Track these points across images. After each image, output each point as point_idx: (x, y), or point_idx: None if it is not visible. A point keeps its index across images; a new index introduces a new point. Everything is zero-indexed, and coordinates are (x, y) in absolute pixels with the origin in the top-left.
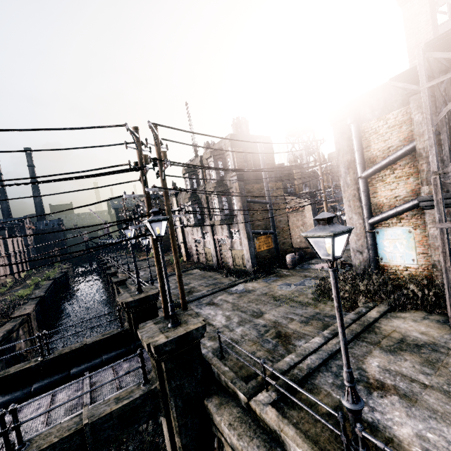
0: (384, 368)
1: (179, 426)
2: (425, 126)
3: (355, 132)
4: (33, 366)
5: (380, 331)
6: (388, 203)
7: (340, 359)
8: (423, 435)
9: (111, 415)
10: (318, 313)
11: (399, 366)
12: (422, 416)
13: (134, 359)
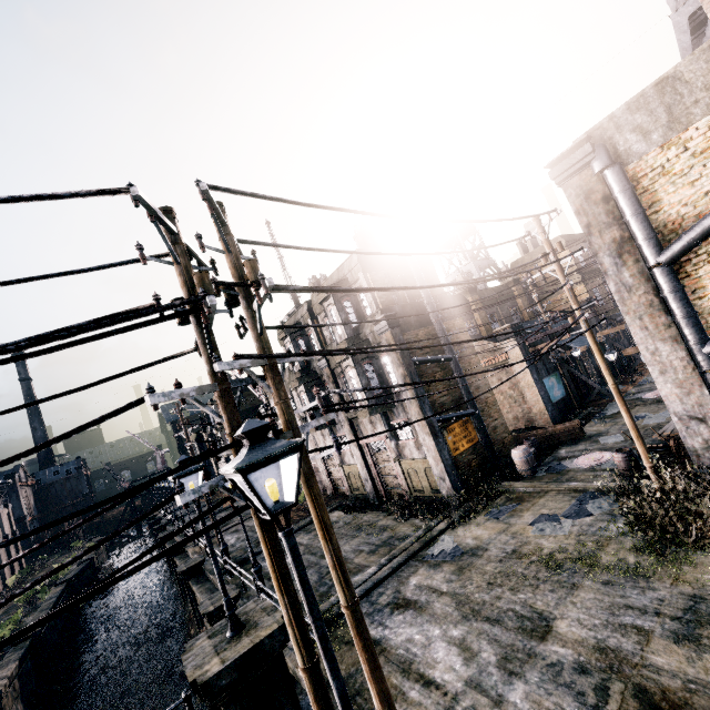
0: None
1: None
2: None
3: (619, 182)
4: None
5: None
6: None
7: None
8: None
9: None
10: (697, 597)
11: None
12: None
13: None
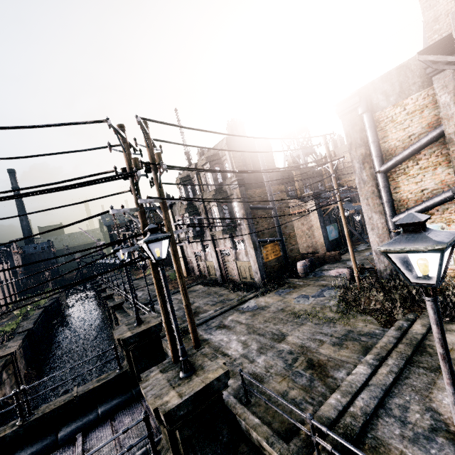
0: None
1: None
2: (454, 107)
3: (369, 122)
4: (9, 433)
5: (434, 351)
6: (414, 198)
7: (399, 395)
8: None
9: None
10: (351, 331)
11: None
12: None
13: (137, 410)
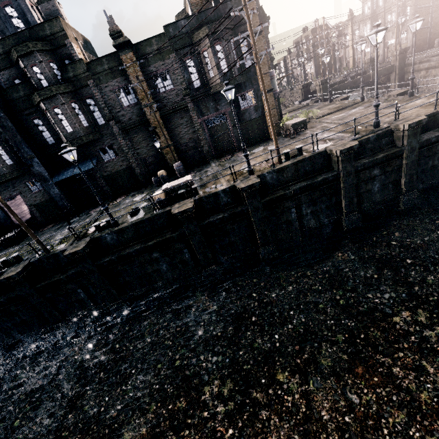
0: None
1: (398, 73)
2: None
3: None
4: (344, 79)
5: None
6: None
7: None
8: None
9: (385, 68)
10: None
11: None
12: None
13: None
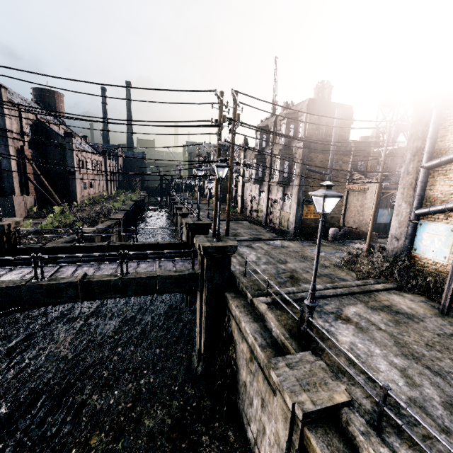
0: (358, 313)
1: (207, 299)
2: None
3: (435, 118)
4: (128, 245)
5: (374, 297)
6: (442, 198)
7: (329, 300)
8: (355, 344)
9: (171, 277)
10: (332, 274)
11: (370, 316)
12: (363, 338)
13: (186, 262)
